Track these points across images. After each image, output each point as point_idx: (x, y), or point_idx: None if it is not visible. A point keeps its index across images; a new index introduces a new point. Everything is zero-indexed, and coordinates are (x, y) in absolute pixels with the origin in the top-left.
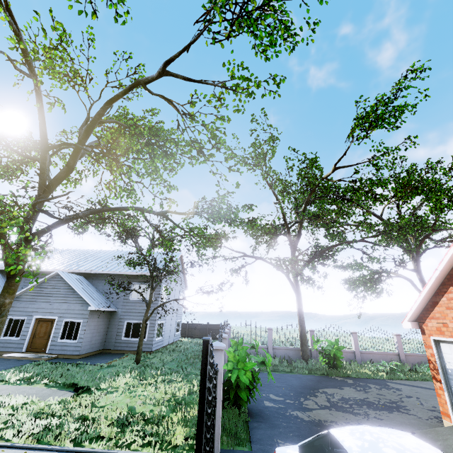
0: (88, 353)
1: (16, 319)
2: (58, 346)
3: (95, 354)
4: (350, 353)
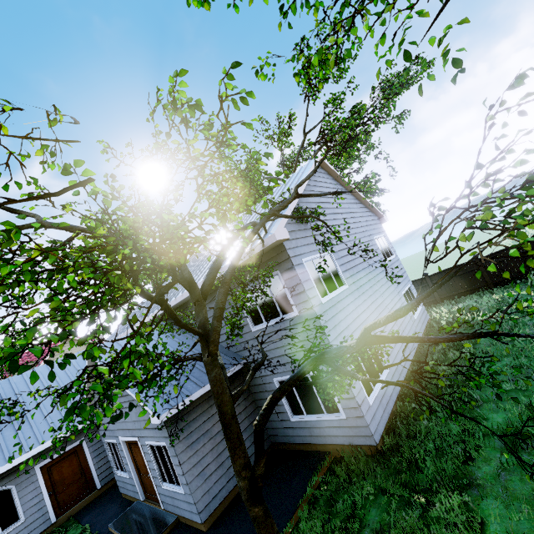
0: (230, 491)
1: (112, 443)
2: (167, 497)
3: None
4: None
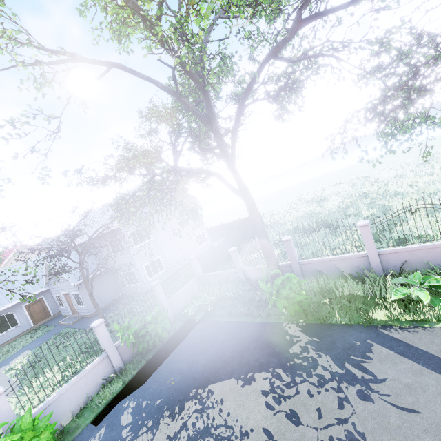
0: (102, 307)
1: (57, 296)
2: (80, 310)
3: (112, 304)
4: (360, 258)
